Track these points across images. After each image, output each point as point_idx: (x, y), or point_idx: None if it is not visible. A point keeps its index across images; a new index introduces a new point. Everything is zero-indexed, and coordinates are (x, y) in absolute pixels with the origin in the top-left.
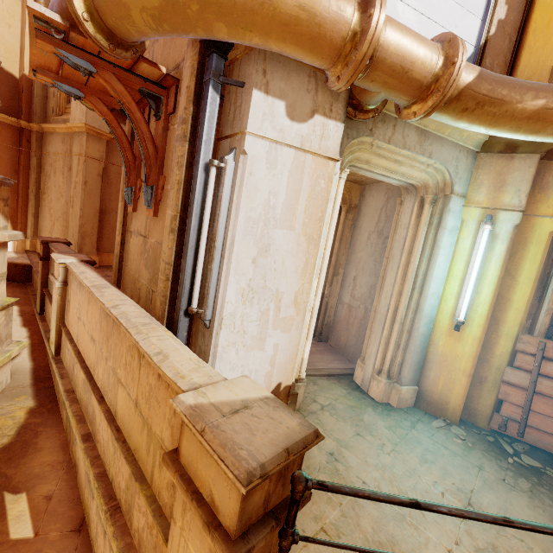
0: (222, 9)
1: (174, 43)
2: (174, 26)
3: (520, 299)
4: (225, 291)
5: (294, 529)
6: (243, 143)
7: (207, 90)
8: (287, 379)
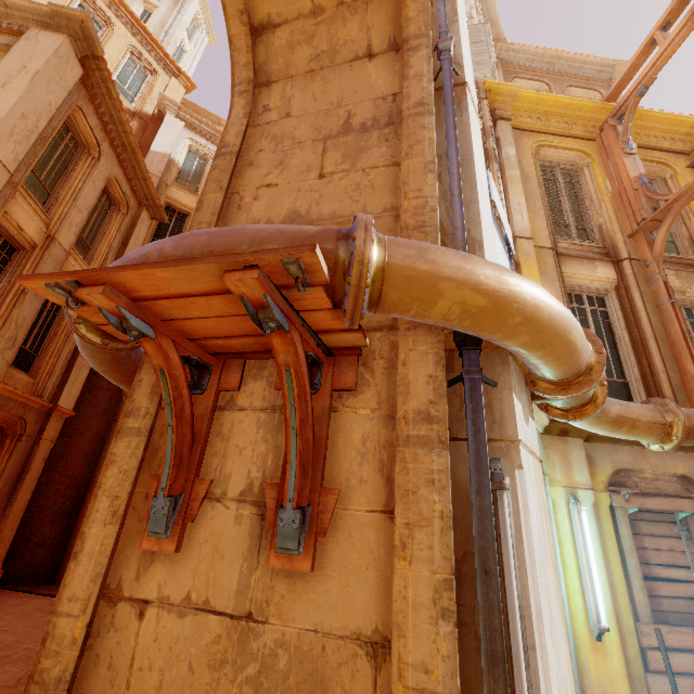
0: (538, 328)
1: None
2: (477, 324)
3: (619, 581)
4: None
5: None
6: (516, 455)
7: (478, 389)
8: None
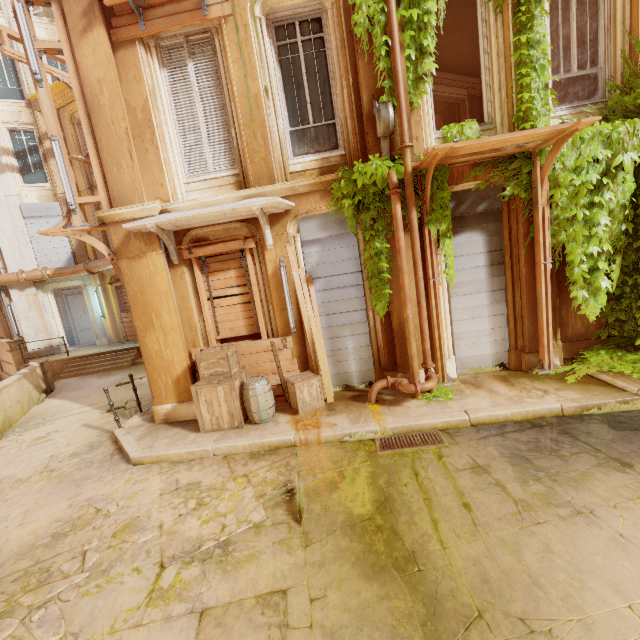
0: None
1: None
2: None
3: (114, 305)
4: (23, 328)
5: (21, 350)
6: (13, 300)
7: (1, 293)
8: (50, 343)
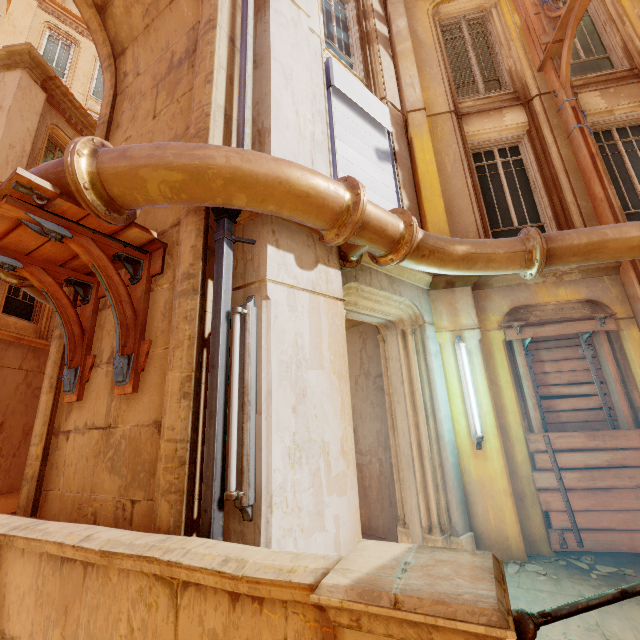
0: (246, 185)
1: (153, 215)
2: (193, 195)
3: (510, 402)
4: (270, 455)
5: None
6: (264, 290)
7: (222, 246)
8: None
